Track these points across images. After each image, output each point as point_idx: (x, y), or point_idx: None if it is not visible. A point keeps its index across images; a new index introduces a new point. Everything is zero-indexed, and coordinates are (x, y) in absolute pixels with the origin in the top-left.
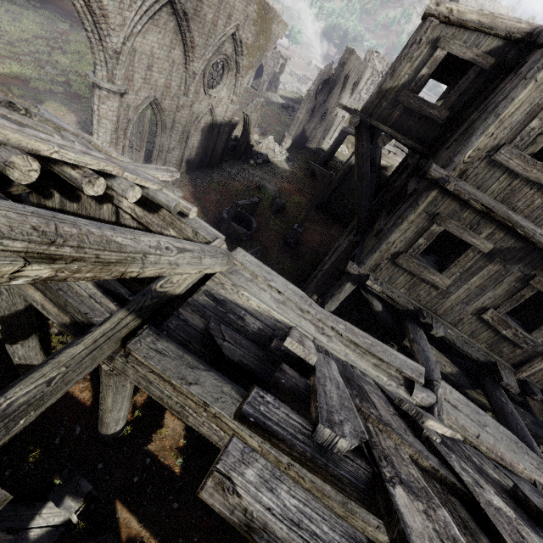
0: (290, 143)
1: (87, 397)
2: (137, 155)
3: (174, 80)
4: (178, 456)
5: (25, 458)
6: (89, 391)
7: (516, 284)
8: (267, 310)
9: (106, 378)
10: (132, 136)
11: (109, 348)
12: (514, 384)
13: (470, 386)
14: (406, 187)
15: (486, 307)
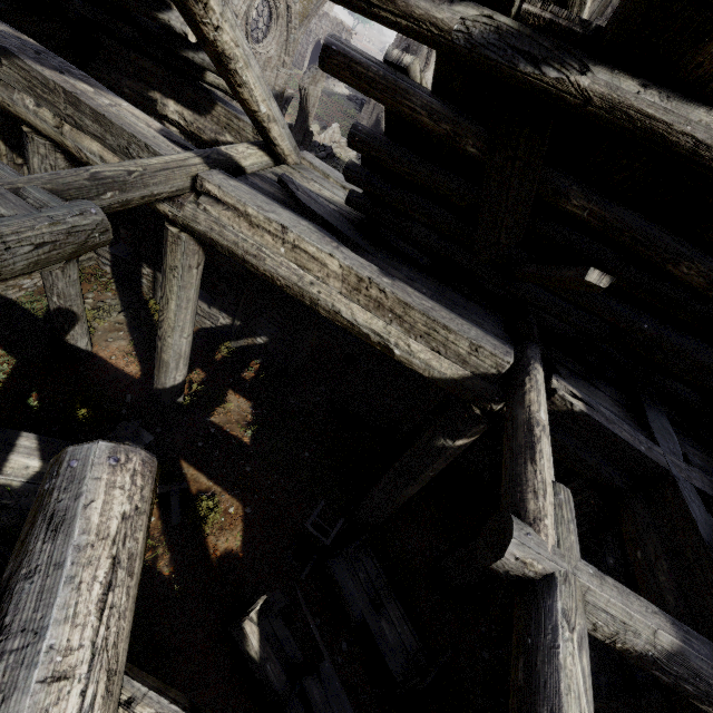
0: None
1: (135, 371)
2: None
3: None
4: (247, 429)
5: (72, 415)
6: (136, 366)
7: None
8: (342, 202)
9: (172, 251)
10: None
11: (181, 178)
12: None
13: None
14: None
15: None
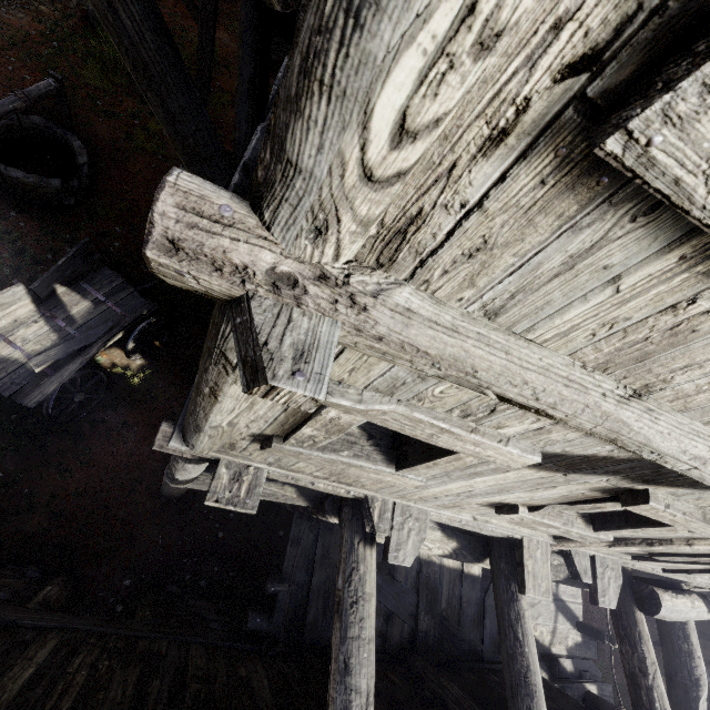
0: None
1: None
2: None
3: None
4: None
5: None
6: None
7: (588, 492)
8: None
9: None
10: None
11: None
12: (546, 587)
13: (475, 561)
14: None
15: (511, 503)
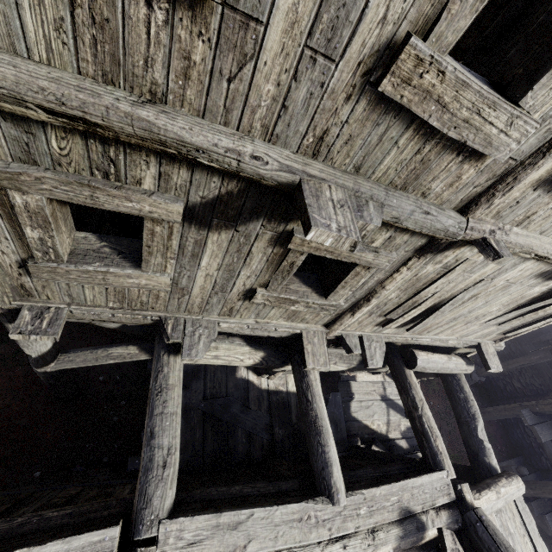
0: None
1: None
2: None
3: None
4: None
5: None
6: None
7: (274, 250)
8: None
9: None
10: None
11: None
12: (324, 360)
13: (284, 364)
14: None
15: (253, 288)
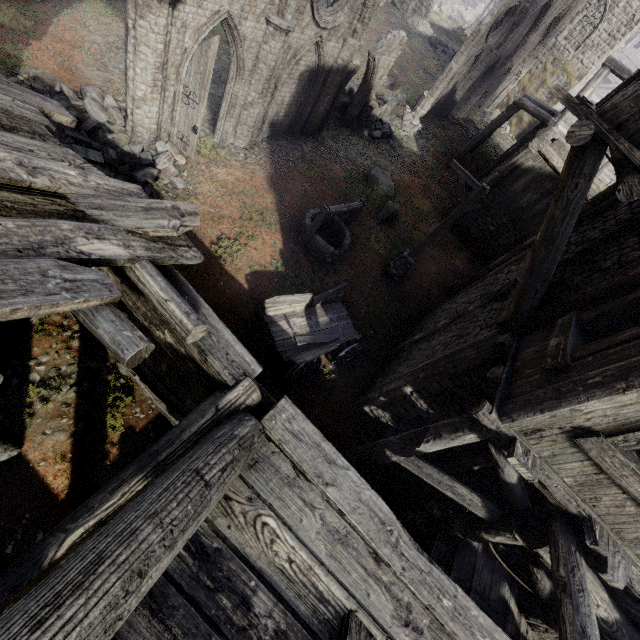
0: (428, 109)
1: (63, 486)
2: (194, 110)
3: None
4: None
5: None
6: (66, 477)
7: None
8: (306, 569)
9: None
10: (189, 77)
11: None
12: None
13: None
14: (637, 282)
15: None
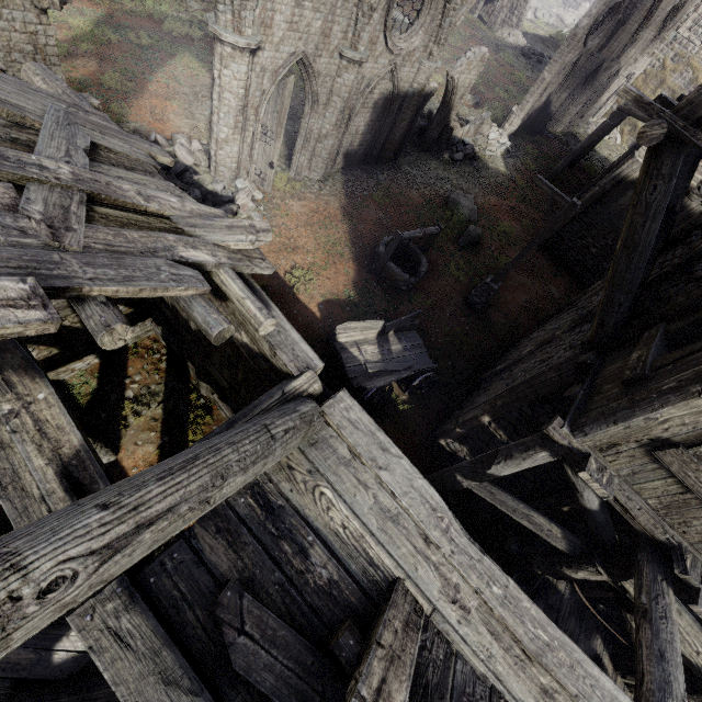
0: (518, 125)
1: None
2: (271, 146)
3: (337, 21)
4: None
5: None
6: None
7: None
8: (358, 536)
9: None
10: (267, 116)
11: None
12: None
13: None
14: None
15: None
